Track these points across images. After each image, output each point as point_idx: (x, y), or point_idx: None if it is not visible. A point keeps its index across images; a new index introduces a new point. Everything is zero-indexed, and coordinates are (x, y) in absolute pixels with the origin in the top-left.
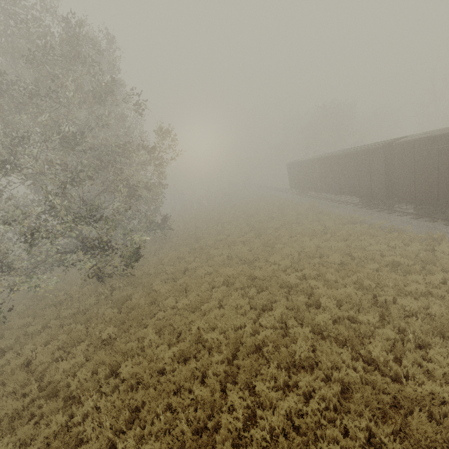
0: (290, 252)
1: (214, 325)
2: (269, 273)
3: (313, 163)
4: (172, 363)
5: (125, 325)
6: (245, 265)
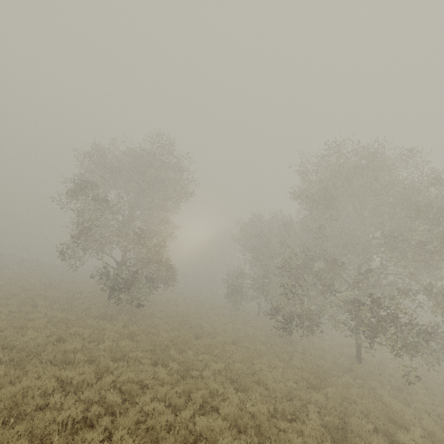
0: None
1: None
2: None
3: None
4: None
5: None
6: None
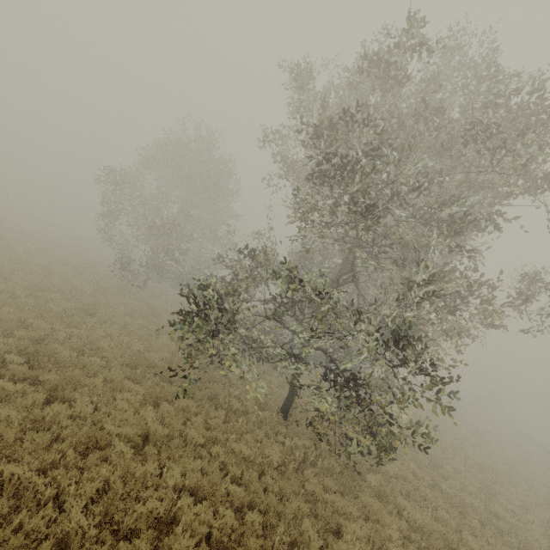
0: None
1: None
2: None
3: None
4: None
5: None
6: None
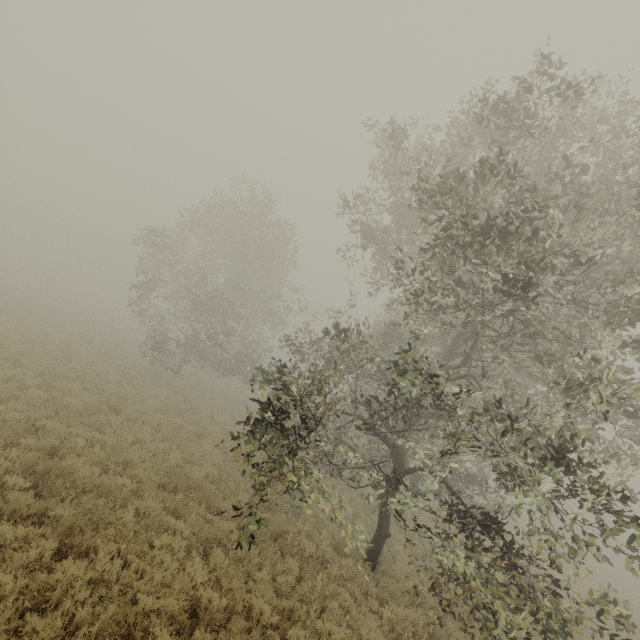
0: None
1: None
2: None
3: None
4: None
5: None
6: None
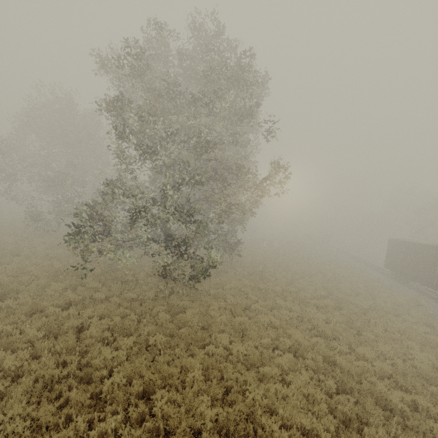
0: (389, 354)
1: (272, 406)
2: (358, 371)
3: (434, 252)
4: (211, 429)
5: (173, 341)
6: (322, 340)
